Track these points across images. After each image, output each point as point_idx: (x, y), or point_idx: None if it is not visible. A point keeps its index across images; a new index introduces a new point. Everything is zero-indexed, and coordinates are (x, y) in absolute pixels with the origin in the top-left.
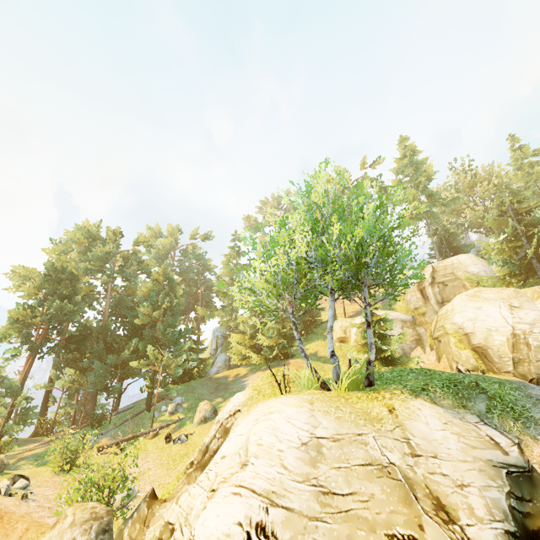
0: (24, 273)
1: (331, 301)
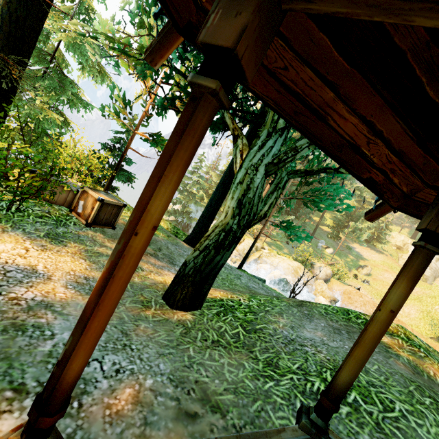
0: None
1: None
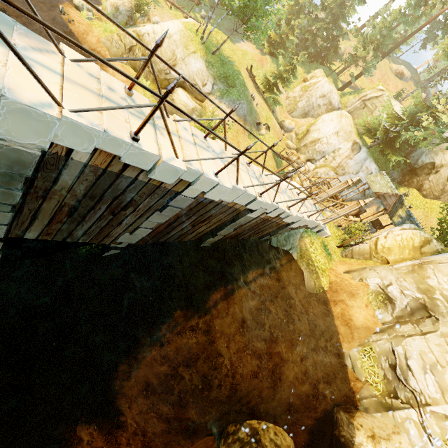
0: None
1: (225, 13)
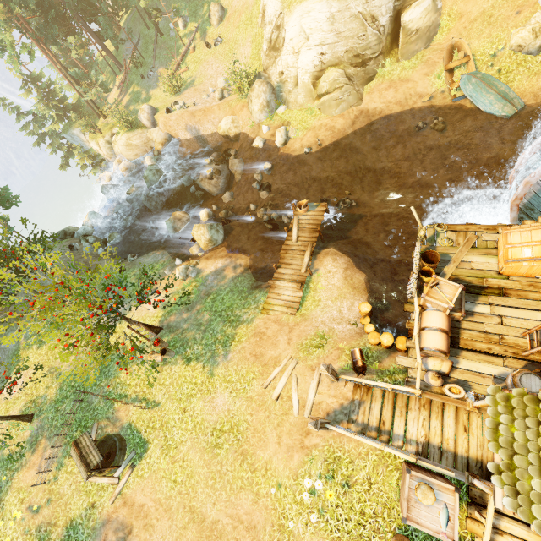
0: None
1: None
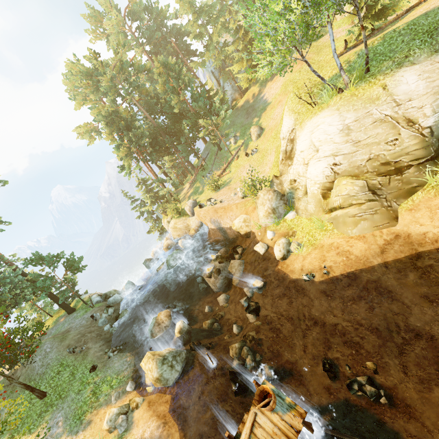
0: (85, 131)
1: (329, 30)
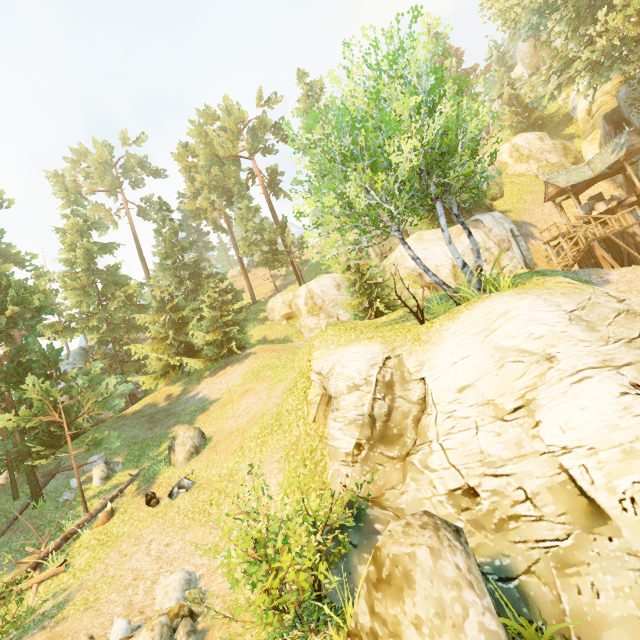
0: None
1: (441, 207)
